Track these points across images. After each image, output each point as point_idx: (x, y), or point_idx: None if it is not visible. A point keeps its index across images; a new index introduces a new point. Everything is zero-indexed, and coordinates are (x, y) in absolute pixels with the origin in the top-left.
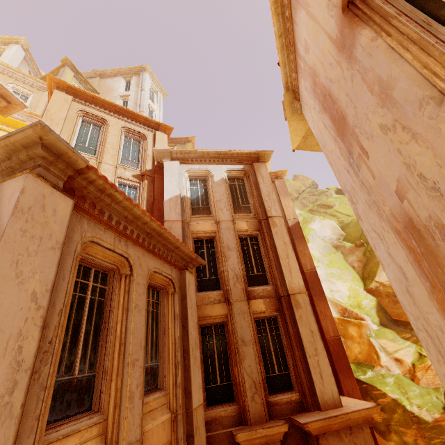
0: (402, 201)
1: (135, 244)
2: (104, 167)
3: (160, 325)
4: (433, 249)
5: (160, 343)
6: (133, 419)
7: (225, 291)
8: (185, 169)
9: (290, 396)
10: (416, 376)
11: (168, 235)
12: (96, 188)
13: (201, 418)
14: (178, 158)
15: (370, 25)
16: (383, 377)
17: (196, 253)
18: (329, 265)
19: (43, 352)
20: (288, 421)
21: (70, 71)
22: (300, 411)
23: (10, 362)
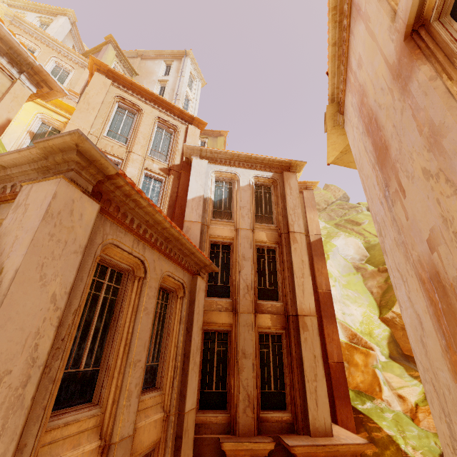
0: (432, 252)
1: (153, 247)
2: (133, 157)
3: (166, 326)
4: (455, 310)
5: (163, 344)
6: (128, 416)
7: (234, 301)
8: (212, 169)
9: (282, 416)
10: (417, 417)
11: (186, 241)
12: (123, 192)
13: (191, 422)
14: (207, 156)
15: (431, 61)
16: (382, 411)
17: (211, 257)
18: (346, 287)
19: (55, 349)
20: (276, 439)
21: (113, 49)
22: (289, 432)
23: (27, 358)
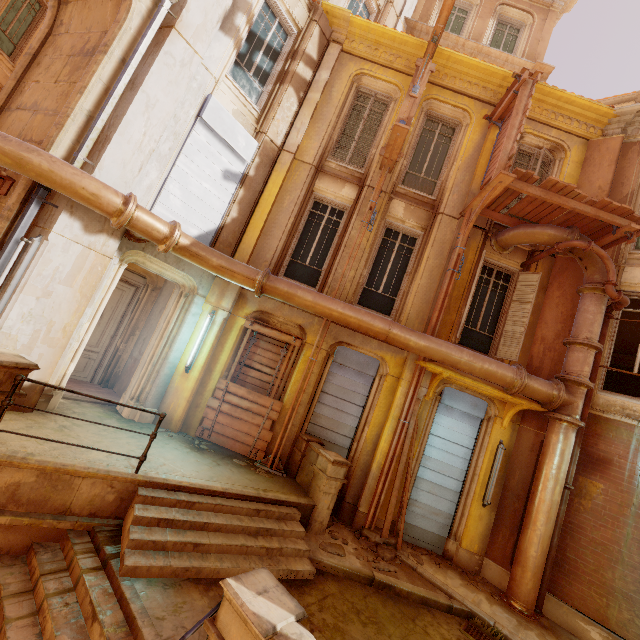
0: None
1: None
2: None
3: None
4: None
5: None
6: None
7: None
8: None
9: None
10: None
11: None
12: None
13: None
14: None
15: None
16: None
17: None
18: None
19: None
20: None
21: None
22: None
23: None
